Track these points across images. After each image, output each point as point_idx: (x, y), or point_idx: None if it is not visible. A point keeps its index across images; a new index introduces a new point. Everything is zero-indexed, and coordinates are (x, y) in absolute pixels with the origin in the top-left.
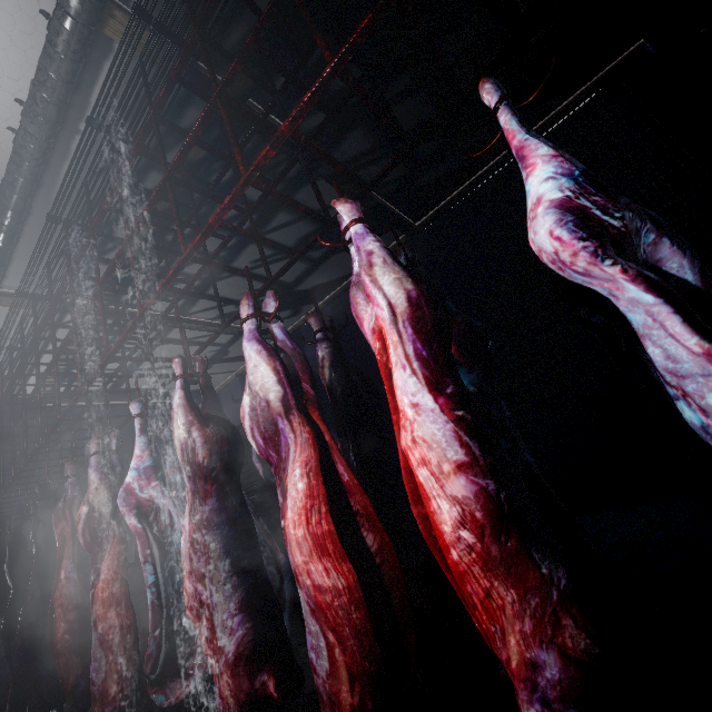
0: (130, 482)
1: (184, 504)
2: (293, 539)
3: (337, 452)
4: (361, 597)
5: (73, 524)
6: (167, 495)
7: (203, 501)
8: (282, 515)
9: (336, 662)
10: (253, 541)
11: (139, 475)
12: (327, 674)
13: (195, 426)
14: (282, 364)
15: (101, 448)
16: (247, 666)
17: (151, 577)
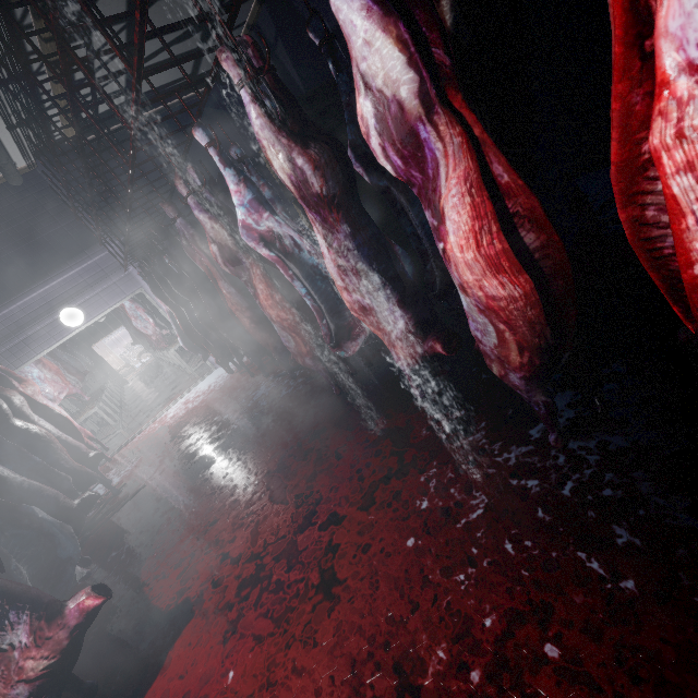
0: (243, 219)
1: (287, 220)
2: (460, 261)
3: (494, 149)
4: (537, 300)
5: (206, 256)
6: (282, 224)
7: (333, 230)
8: (438, 239)
9: (506, 341)
10: (389, 254)
11: (247, 211)
12: (496, 347)
13: (293, 151)
14: (404, 24)
15: (189, 188)
16: (414, 342)
17: (302, 291)
